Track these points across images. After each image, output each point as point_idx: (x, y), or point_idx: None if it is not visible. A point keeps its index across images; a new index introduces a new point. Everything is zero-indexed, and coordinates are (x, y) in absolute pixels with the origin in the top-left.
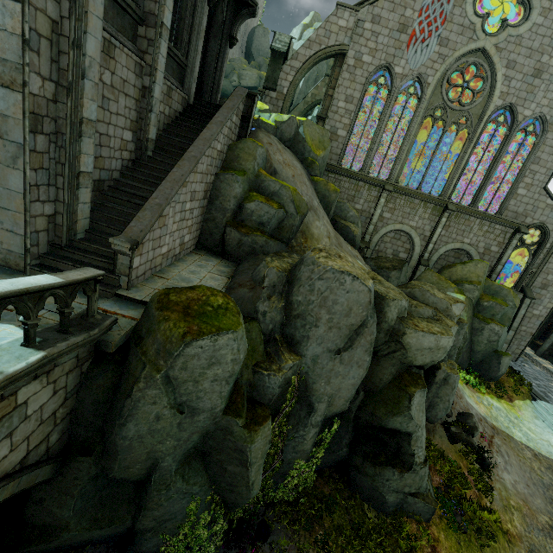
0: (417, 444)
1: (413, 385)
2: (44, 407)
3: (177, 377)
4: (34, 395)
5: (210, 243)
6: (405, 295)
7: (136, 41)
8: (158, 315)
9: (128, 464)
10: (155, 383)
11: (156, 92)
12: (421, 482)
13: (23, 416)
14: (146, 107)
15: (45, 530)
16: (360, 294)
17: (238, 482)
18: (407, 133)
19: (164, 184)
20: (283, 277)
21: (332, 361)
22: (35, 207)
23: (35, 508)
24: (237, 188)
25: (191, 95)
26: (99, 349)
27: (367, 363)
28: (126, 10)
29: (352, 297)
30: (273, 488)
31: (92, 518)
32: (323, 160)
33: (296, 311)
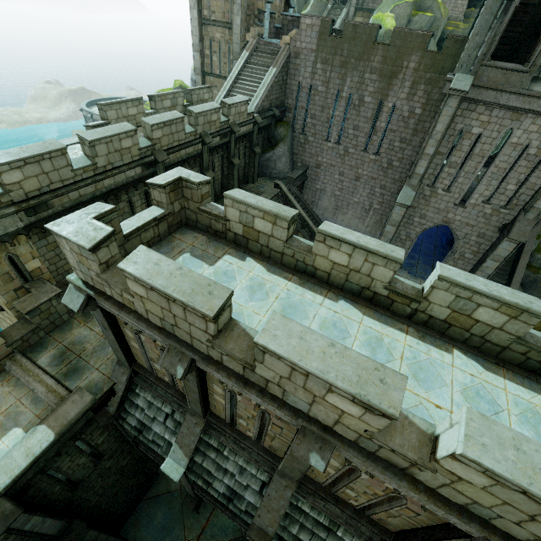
0: None
1: None
2: None
3: None
4: None
5: None
6: None
7: None
8: None
9: None
10: None
11: None
12: None
13: None
14: None
15: None
16: None
17: None
18: None
19: (518, 269)
20: None
21: None
22: None
23: None
24: (532, 247)
25: None
26: None
27: None
28: None
29: None
30: None
31: None
32: None
33: None
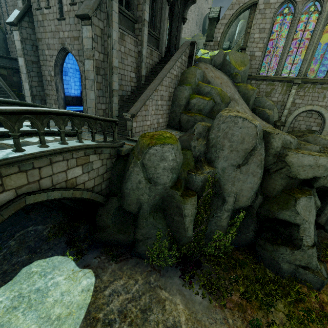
0: (305, 233)
1: (300, 194)
2: (99, 169)
3: (147, 164)
4: (95, 161)
5: (173, 124)
6: (294, 136)
7: (134, 31)
8: (140, 140)
9: (129, 203)
10: (137, 165)
11: (144, 52)
12: (309, 259)
13: (92, 167)
14: (140, 60)
15: (102, 227)
16: (249, 129)
17: (180, 226)
18: (311, 40)
19: (146, 91)
20: (206, 129)
21: (234, 172)
22: (99, 106)
23: (99, 218)
24: (185, 93)
25: (162, 53)
26: (118, 154)
27: (260, 174)
28: (129, 19)
29: (243, 131)
30: (205, 246)
31: (118, 228)
32: (244, 73)
33: (211, 143)
